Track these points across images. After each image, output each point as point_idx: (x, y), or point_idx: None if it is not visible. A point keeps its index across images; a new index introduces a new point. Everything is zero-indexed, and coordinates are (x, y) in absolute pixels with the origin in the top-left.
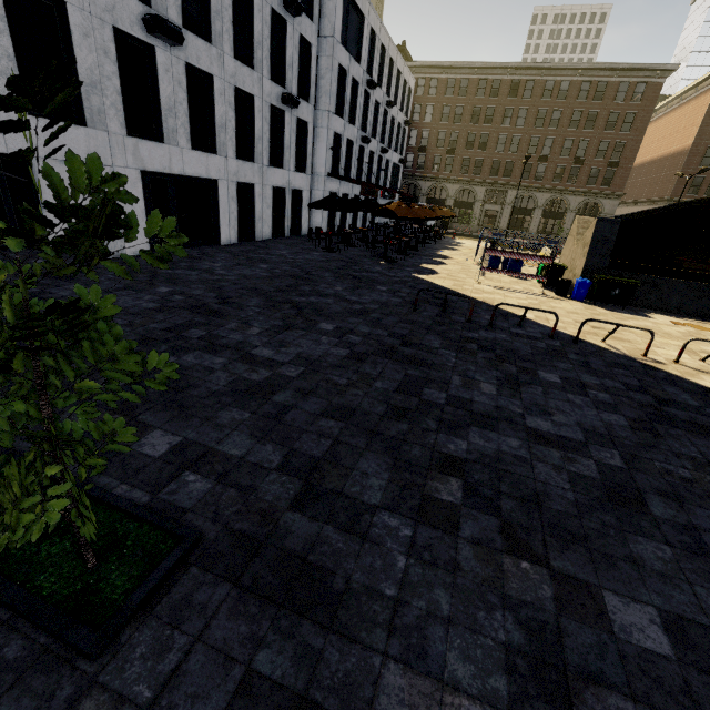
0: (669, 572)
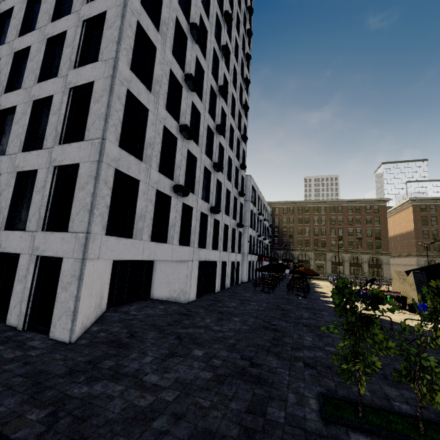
0: None
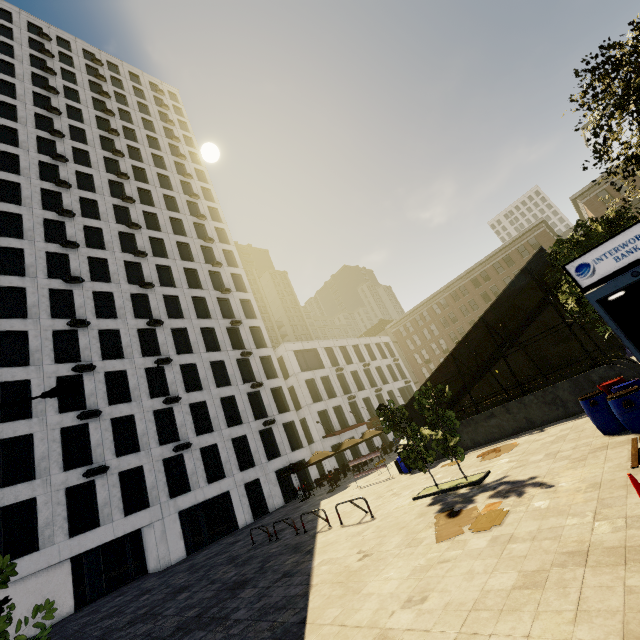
0: None
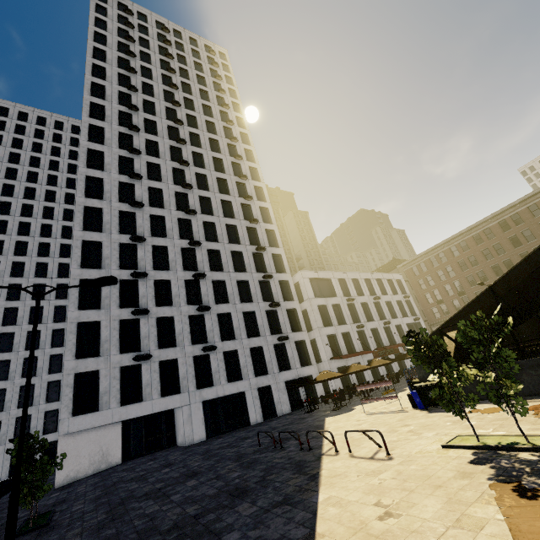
0: (101, 536)
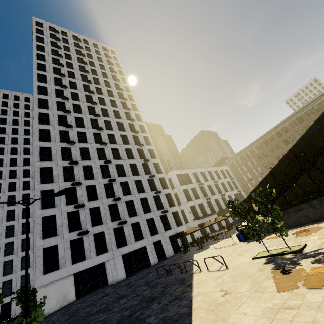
0: None
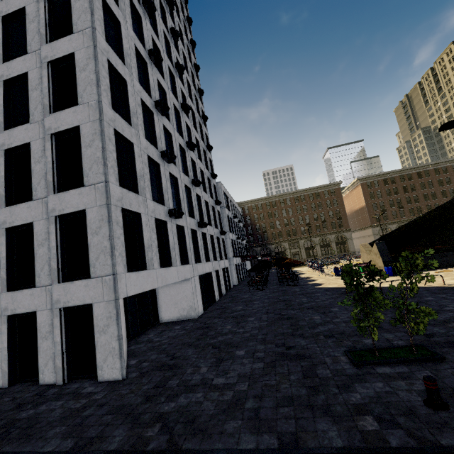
0: None
